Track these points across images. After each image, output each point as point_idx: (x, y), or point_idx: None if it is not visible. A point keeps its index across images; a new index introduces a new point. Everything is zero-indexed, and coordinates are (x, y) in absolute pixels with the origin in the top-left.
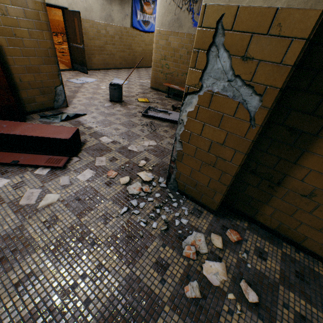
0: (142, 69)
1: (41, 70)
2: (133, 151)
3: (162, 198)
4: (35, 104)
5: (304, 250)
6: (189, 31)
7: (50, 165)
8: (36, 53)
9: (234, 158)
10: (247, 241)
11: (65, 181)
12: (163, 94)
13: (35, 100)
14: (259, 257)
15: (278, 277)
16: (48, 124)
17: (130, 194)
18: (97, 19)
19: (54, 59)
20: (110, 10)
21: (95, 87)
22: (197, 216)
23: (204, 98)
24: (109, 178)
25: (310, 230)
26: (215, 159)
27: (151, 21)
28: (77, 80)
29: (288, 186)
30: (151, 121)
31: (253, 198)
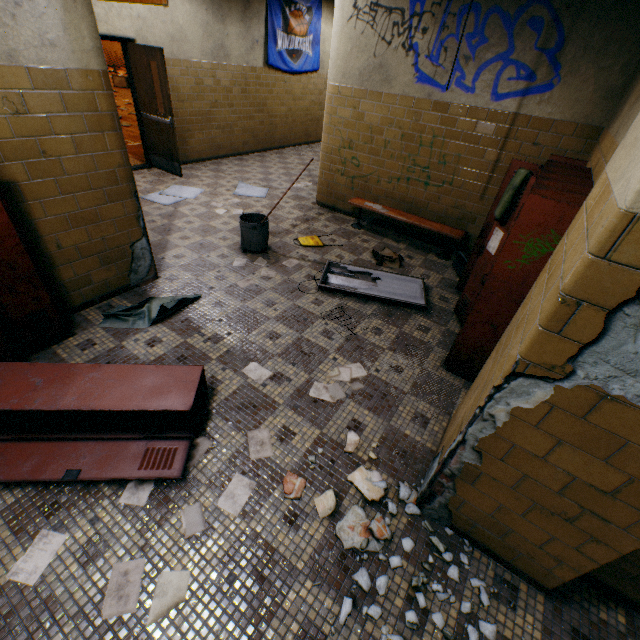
0: (288, 152)
1: (102, 215)
2: (324, 402)
3: (419, 551)
4: (91, 288)
5: None
6: (406, 92)
7: (151, 474)
8: (89, 183)
9: (639, 526)
10: None
11: (195, 524)
12: (346, 219)
13: (91, 280)
14: None
15: None
16: (125, 336)
17: (348, 548)
18: (195, 56)
19: (129, 188)
20: (223, 34)
21: (203, 212)
22: (510, 604)
23: (574, 397)
24: (289, 500)
25: None
26: (576, 509)
27: (305, 50)
28: (164, 195)
29: None
30: (341, 306)
31: None
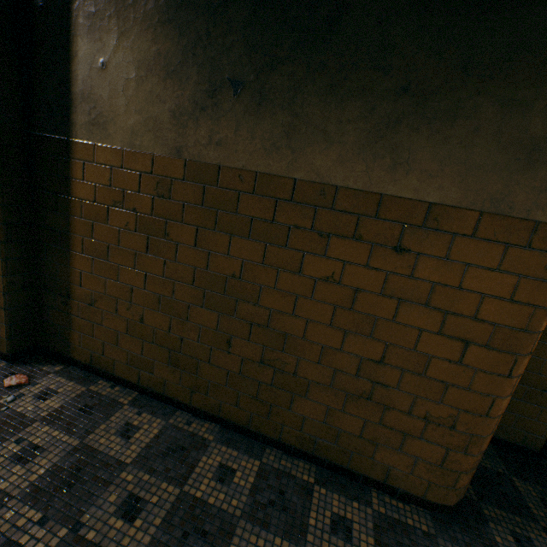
0: None
1: None
2: None
3: None
4: None
5: (122, 382)
6: None
7: None
8: None
9: None
10: (37, 385)
11: None
12: None
13: None
14: (39, 398)
15: (47, 415)
16: None
17: None
18: None
19: None
20: None
21: None
22: None
23: None
24: None
25: (113, 350)
26: None
27: None
28: None
29: (77, 297)
30: None
31: (60, 325)
